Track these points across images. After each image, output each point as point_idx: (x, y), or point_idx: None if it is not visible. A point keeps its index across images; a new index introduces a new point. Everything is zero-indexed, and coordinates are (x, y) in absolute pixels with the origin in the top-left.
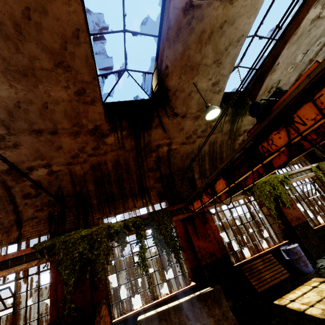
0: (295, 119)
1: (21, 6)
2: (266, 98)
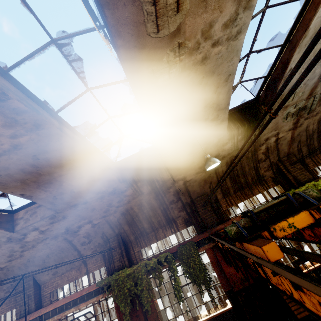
0: (262, 267)
1: (30, 156)
2: (237, 226)
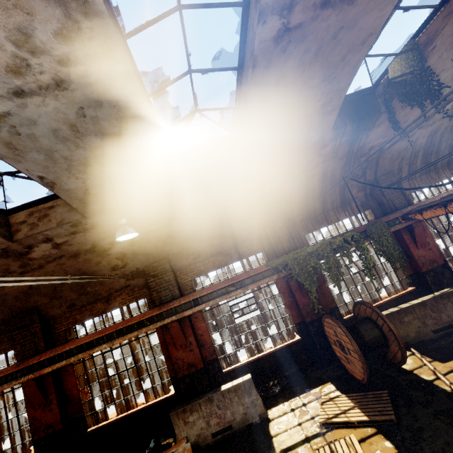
0: None
1: (337, 27)
2: None
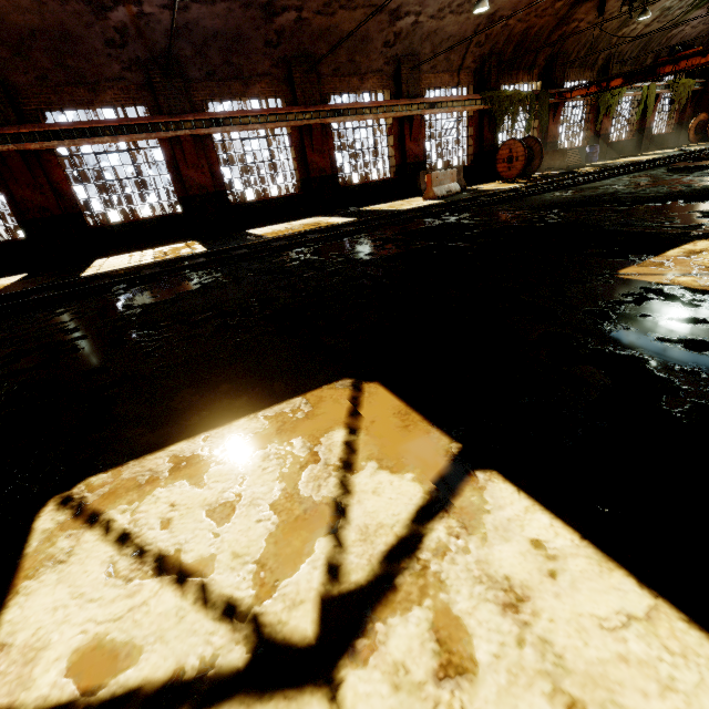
0: (678, 64)
1: None
2: (679, 47)
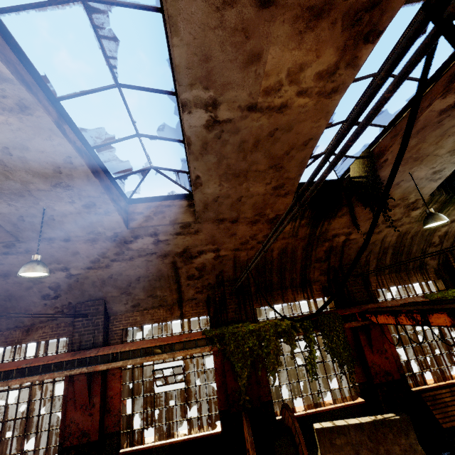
0: None
1: (271, 128)
2: None
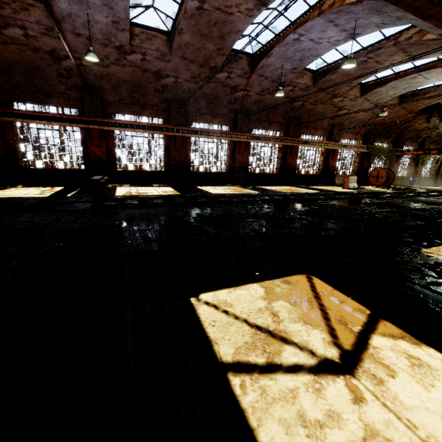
0: None
1: None
2: None
